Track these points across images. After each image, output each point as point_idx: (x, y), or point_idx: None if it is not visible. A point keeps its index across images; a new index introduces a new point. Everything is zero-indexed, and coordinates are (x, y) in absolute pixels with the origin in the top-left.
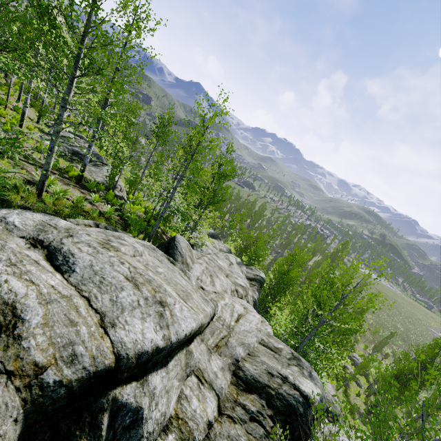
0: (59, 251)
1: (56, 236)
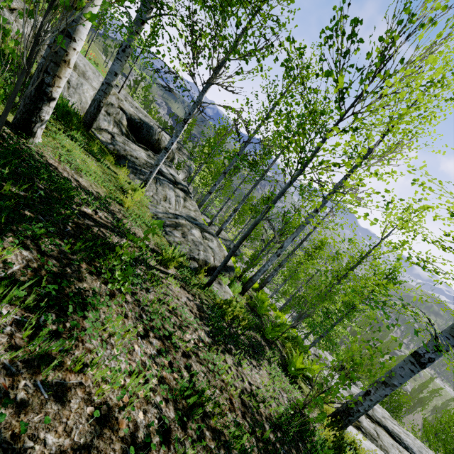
0: (390, 430)
1: None
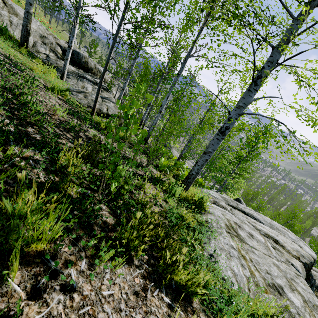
0: (246, 212)
1: (234, 204)
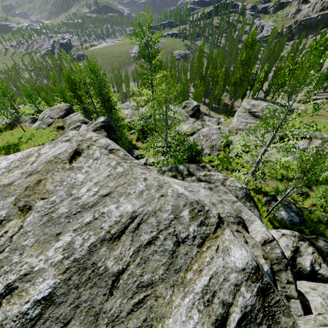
0: None
1: None
